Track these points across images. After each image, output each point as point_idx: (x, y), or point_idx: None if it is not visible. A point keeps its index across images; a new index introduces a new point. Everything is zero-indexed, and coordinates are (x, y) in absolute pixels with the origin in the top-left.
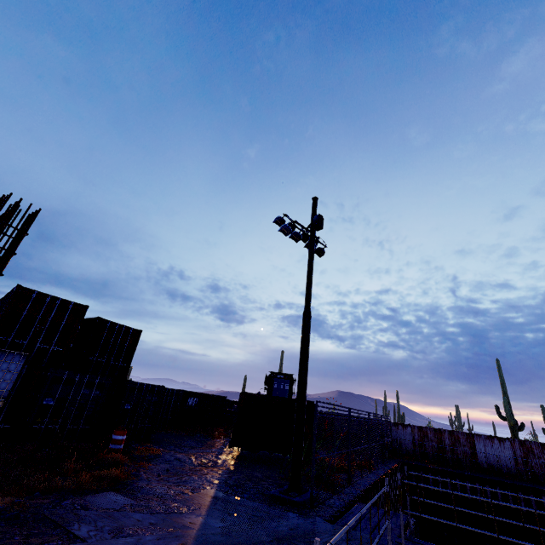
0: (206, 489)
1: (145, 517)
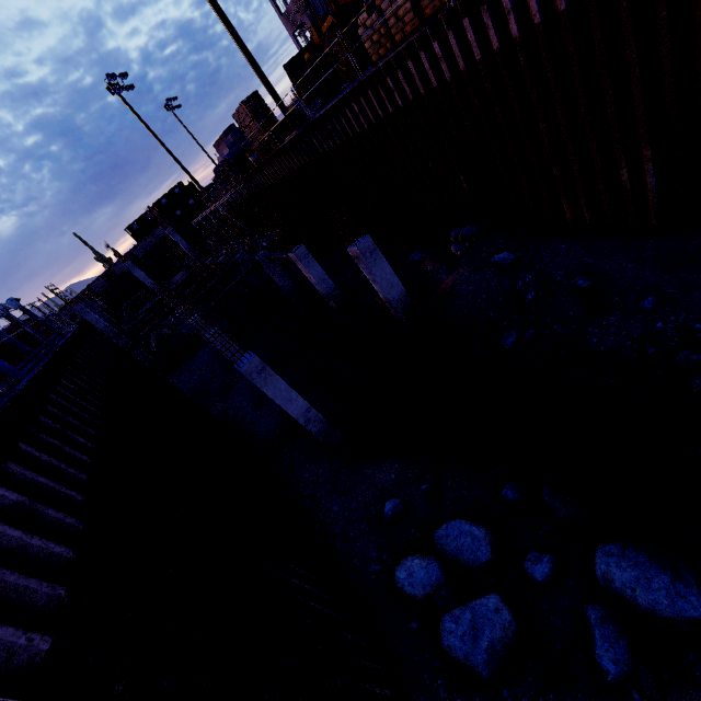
0: None
1: None
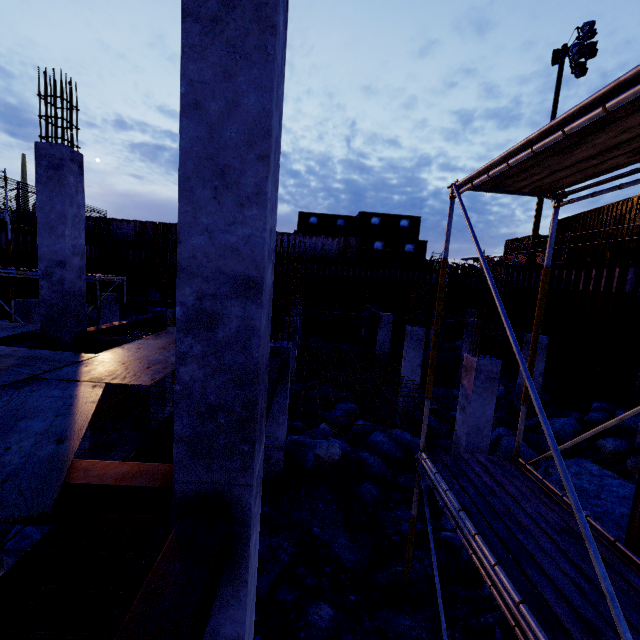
0: None
1: None
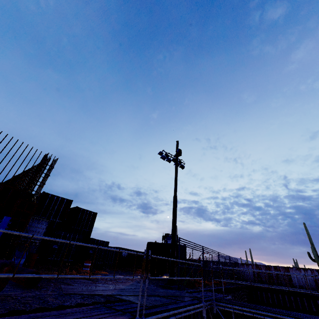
0: (128, 283)
1: (100, 284)
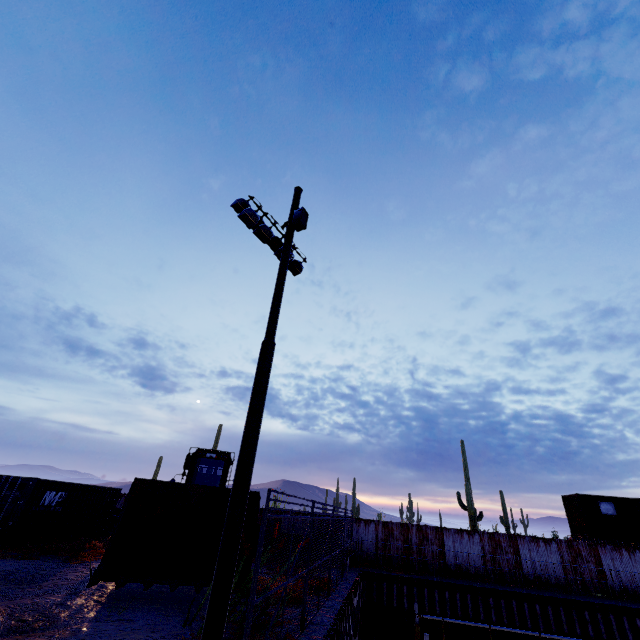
0: None
1: None
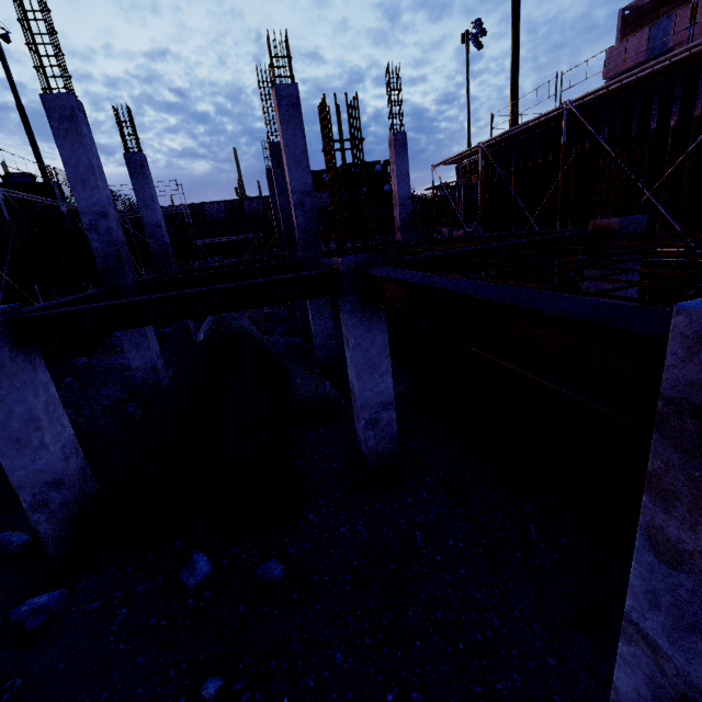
0: None
1: None
